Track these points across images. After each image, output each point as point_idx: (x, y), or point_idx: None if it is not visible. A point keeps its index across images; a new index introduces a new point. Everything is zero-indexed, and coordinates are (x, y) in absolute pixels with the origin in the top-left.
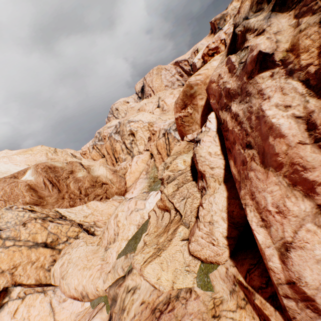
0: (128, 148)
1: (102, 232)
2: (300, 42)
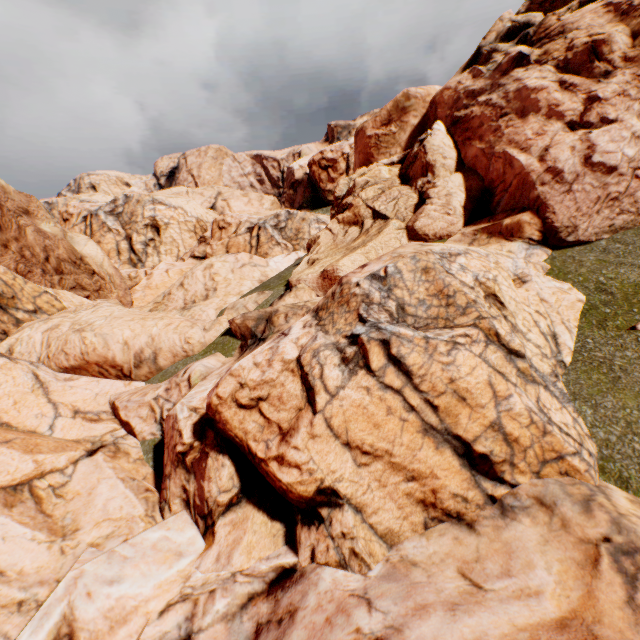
0: (137, 251)
1: (158, 297)
2: (552, 47)
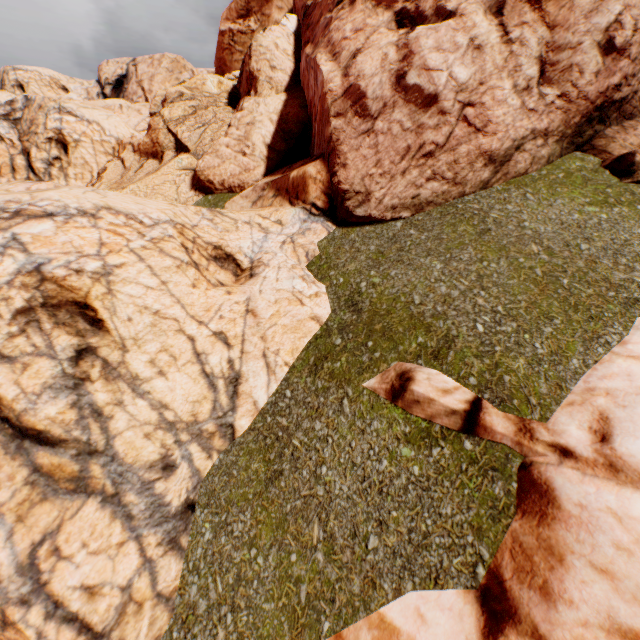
0: (37, 170)
1: None
2: None
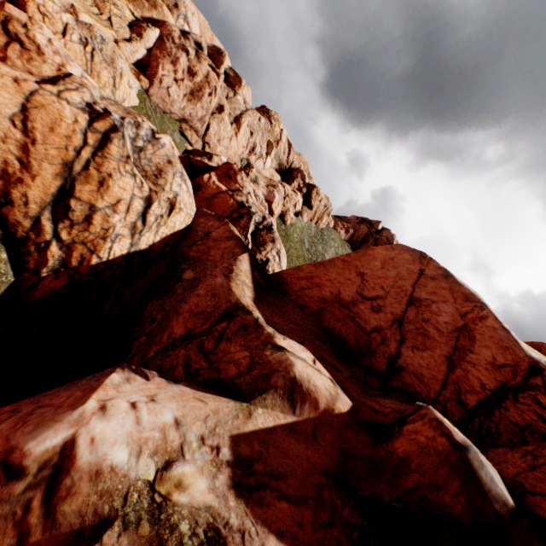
0: None
1: None
2: (194, 62)
